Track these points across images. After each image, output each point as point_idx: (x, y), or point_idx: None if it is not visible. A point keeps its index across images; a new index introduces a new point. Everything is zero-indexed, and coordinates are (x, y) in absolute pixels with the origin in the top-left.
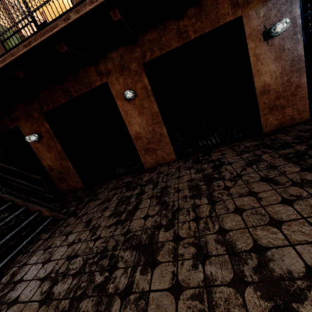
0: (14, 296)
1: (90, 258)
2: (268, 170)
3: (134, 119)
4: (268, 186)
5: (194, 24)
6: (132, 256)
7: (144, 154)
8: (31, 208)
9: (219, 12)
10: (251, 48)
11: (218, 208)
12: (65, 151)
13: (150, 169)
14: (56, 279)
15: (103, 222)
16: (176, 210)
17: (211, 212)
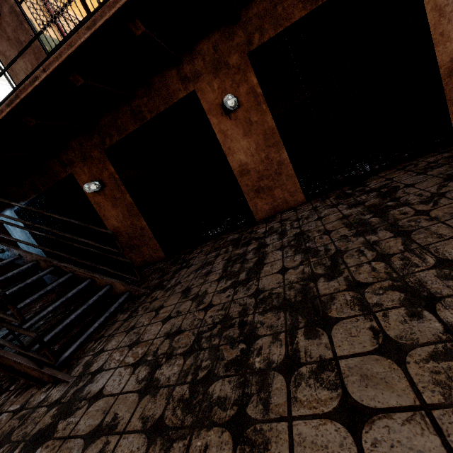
0: (95, 389)
1: (205, 331)
2: None
3: (237, 143)
4: None
5: None
6: (280, 318)
7: (254, 198)
8: (98, 281)
9: None
10: None
11: (418, 238)
12: (136, 204)
13: (265, 220)
14: (157, 362)
15: (209, 287)
16: (336, 254)
17: (408, 244)
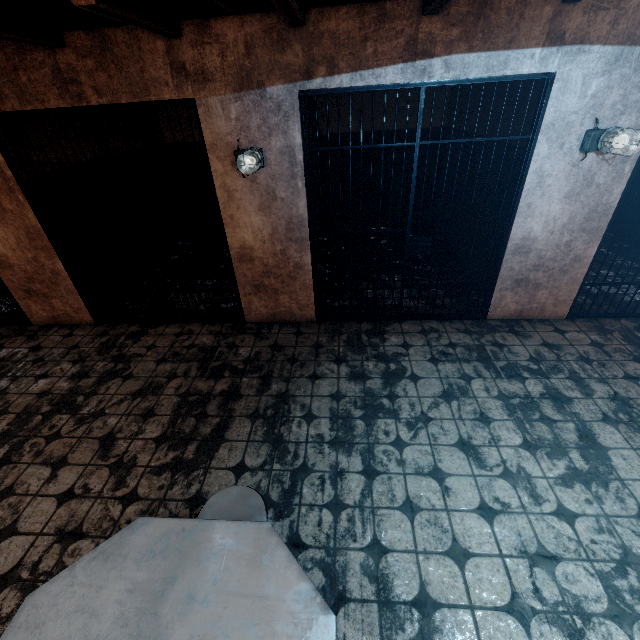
0: None
1: None
2: (136, 419)
3: None
4: (90, 456)
5: (93, 73)
6: None
7: (25, 298)
8: None
9: (146, 71)
10: (218, 171)
11: None
12: None
13: (37, 330)
14: None
15: None
16: None
17: None
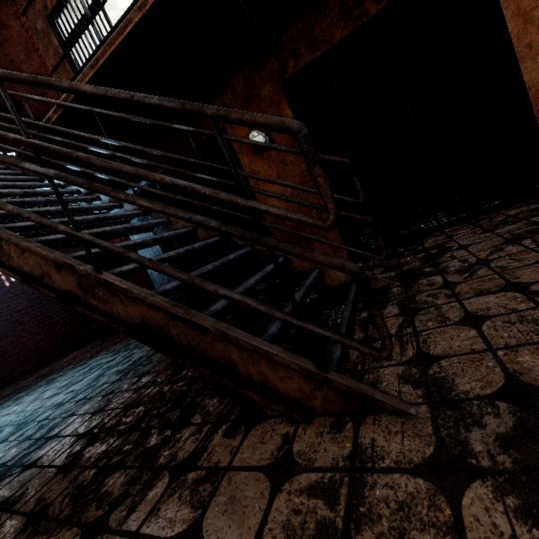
0: None
1: None
2: None
3: None
4: None
5: None
6: None
7: None
8: (296, 263)
9: None
10: None
11: None
12: None
13: None
14: None
15: None
16: None
17: None
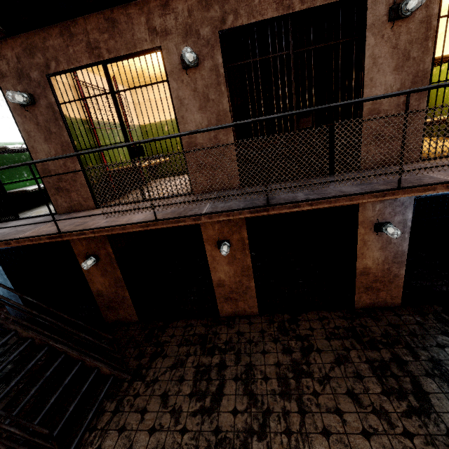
0: None
1: None
2: (355, 380)
3: (221, 266)
4: (352, 406)
5: None
6: None
7: (223, 302)
8: (88, 363)
9: None
10: (361, 233)
11: (307, 422)
12: (124, 280)
13: (226, 320)
14: None
15: (184, 403)
16: (267, 411)
17: (301, 426)
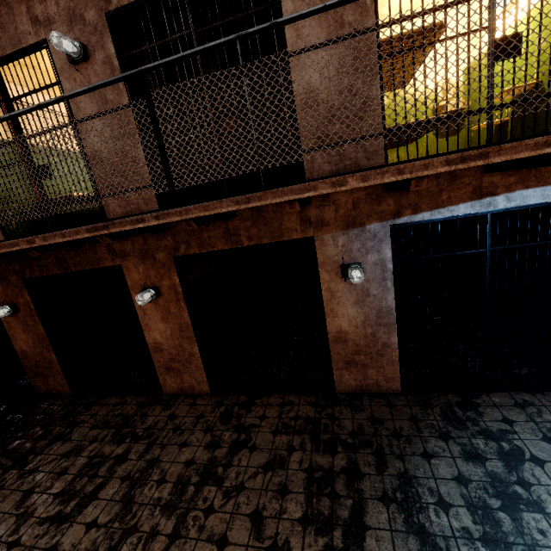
0: None
1: None
2: (274, 495)
3: (154, 323)
4: (246, 536)
5: (249, 229)
6: None
7: (164, 374)
8: None
9: (283, 224)
10: (325, 279)
11: None
12: (49, 338)
13: (168, 399)
14: None
15: (42, 505)
16: (130, 529)
17: None
